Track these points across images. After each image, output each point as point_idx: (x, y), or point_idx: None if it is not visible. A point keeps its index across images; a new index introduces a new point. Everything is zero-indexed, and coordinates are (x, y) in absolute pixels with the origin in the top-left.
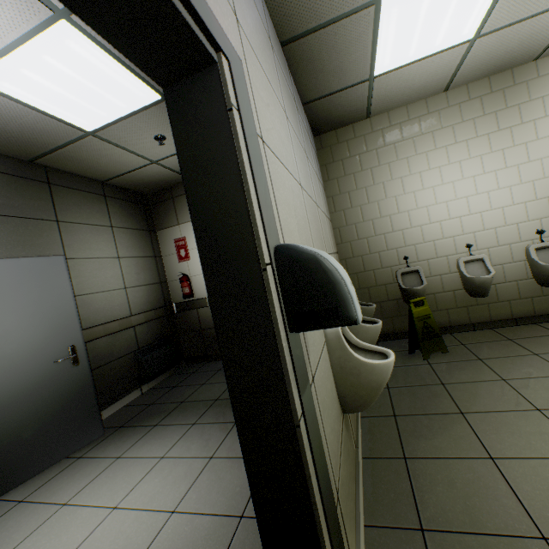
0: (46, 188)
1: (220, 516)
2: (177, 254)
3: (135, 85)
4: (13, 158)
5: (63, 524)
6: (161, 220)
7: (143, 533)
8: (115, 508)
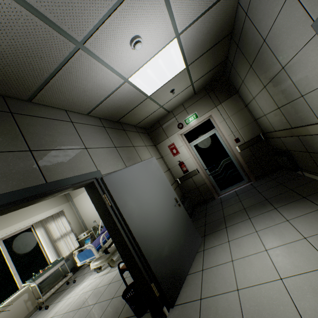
0: (124, 132)
1: None
2: (171, 153)
3: (180, 63)
4: (112, 121)
5: (247, 264)
6: (157, 139)
7: (303, 248)
8: (266, 250)
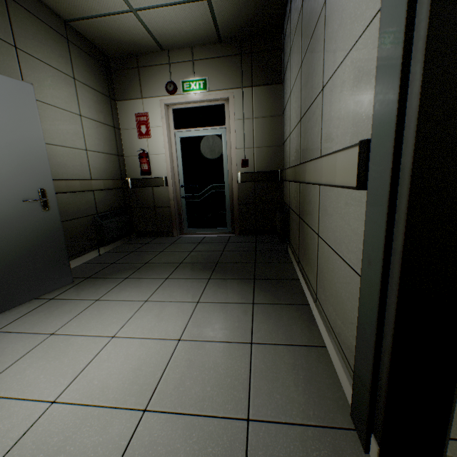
0: None
1: (230, 343)
2: (138, 129)
3: None
4: None
5: (59, 349)
6: (123, 89)
7: (155, 356)
8: (113, 337)
